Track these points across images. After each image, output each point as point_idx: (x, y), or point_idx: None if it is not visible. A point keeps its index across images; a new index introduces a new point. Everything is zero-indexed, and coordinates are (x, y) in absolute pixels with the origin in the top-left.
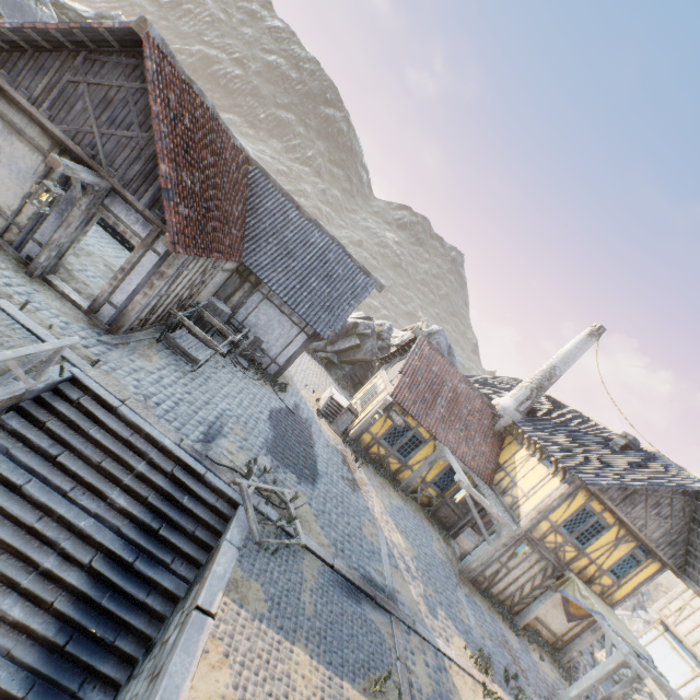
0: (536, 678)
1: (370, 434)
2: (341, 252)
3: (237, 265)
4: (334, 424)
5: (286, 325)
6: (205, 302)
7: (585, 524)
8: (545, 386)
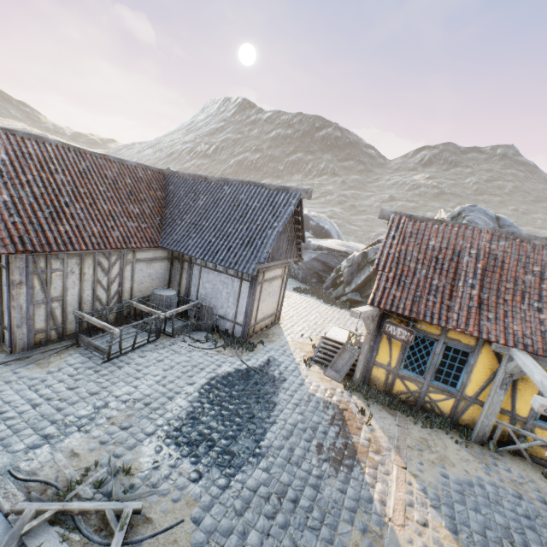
0: None
1: (380, 367)
2: (253, 187)
3: (168, 252)
4: (329, 369)
5: (227, 282)
6: (144, 295)
7: None
8: None
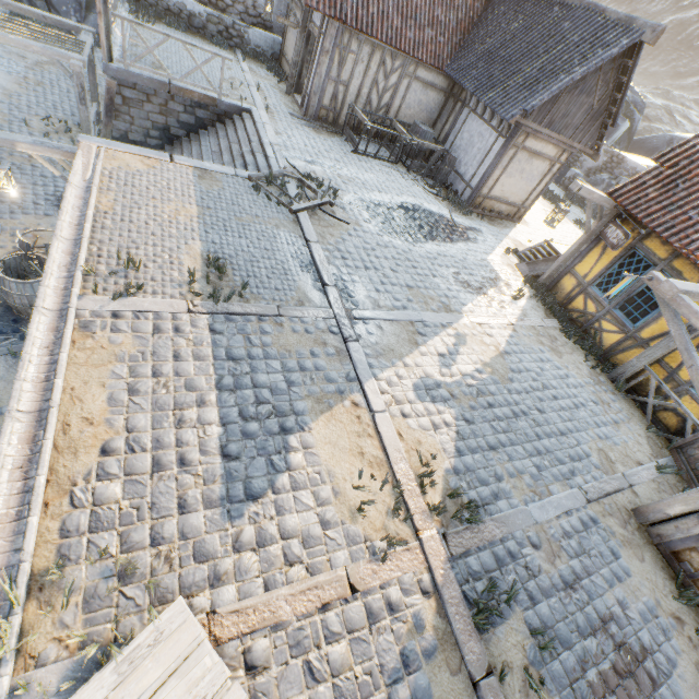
0: None
1: (573, 278)
2: (589, 13)
3: (449, 84)
4: (524, 264)
5: (484, 136)
6: (406, 122)
7: None
8: None
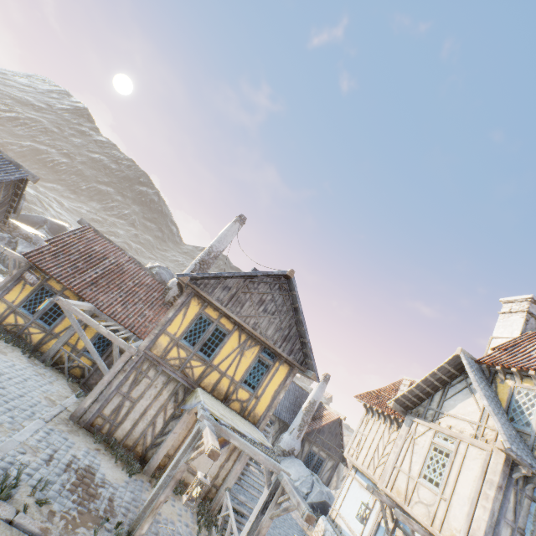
0: (119, 507)
1: (5, 303)
2: None
3: None
4: None
5: None
6: None
7: (206, 333)
8: (206, 260)
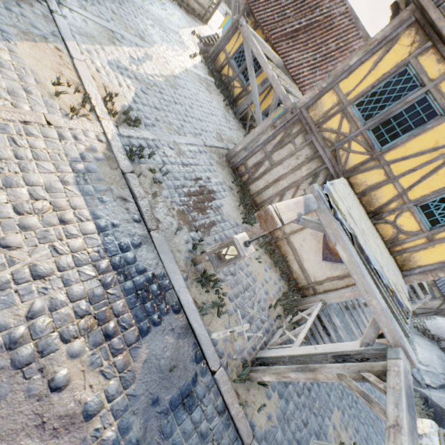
0: (215, 232)
1: (224, 54)
2: None
3: None
4: (202, 44)
5: None
6: None
7: (398, 104)
8: None
